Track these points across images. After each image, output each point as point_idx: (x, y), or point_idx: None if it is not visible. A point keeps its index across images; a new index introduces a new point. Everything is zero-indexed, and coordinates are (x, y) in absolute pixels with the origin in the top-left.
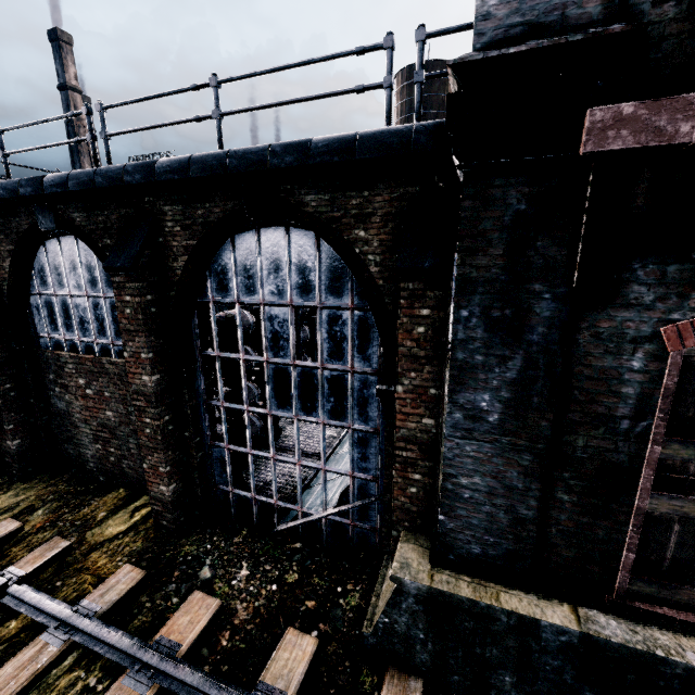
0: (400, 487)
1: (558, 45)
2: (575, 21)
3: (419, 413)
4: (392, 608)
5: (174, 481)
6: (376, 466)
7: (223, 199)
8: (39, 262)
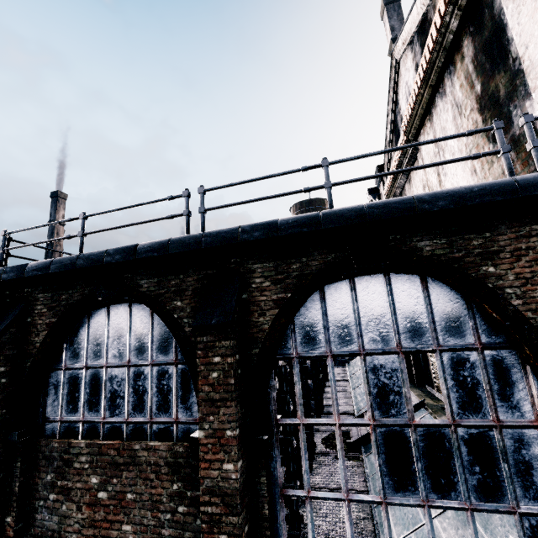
0: None
1: None
2: None
3: None
4: None
5: None
6: None
7: (322, 252)
8: (76, 333)
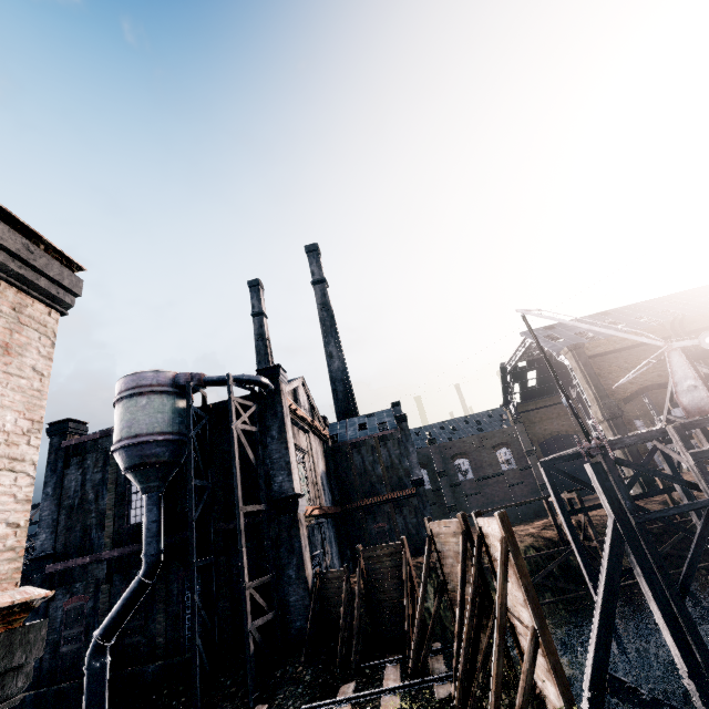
0: None
1: (43, 556)
2: (49, 550)
3: None
4: None
5: None
6: None
7: None
8: None
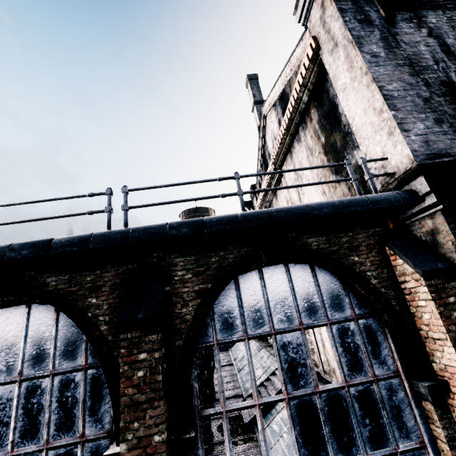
0: None
1: None
2: (452, 154)
3: None
4: None
5: None
6: None
7: (237, 247)
8: None
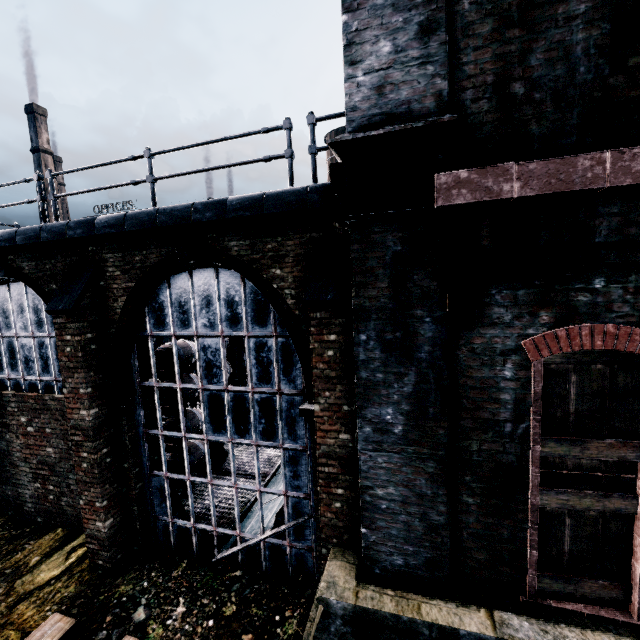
0: (325, 502)
1: (406, 129)
2: (418, 112)
3: (336, 429)
4: (322, 633)
5: (111, 516)
6: (307, 483)
7: (158, 246)
8: None
